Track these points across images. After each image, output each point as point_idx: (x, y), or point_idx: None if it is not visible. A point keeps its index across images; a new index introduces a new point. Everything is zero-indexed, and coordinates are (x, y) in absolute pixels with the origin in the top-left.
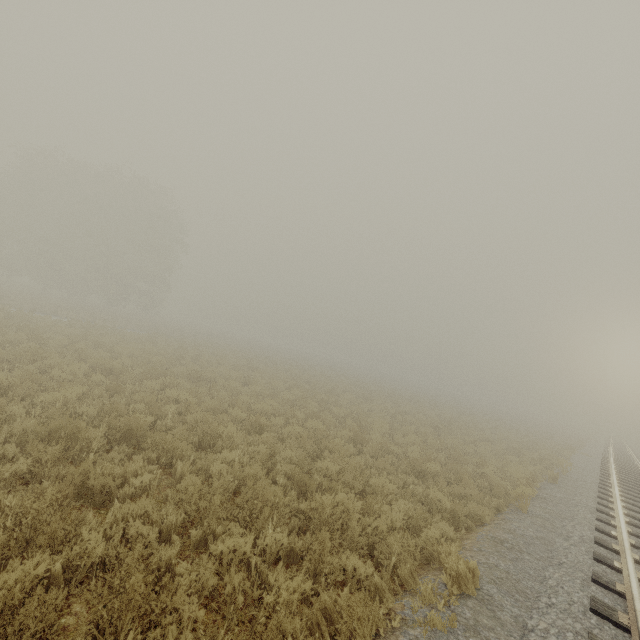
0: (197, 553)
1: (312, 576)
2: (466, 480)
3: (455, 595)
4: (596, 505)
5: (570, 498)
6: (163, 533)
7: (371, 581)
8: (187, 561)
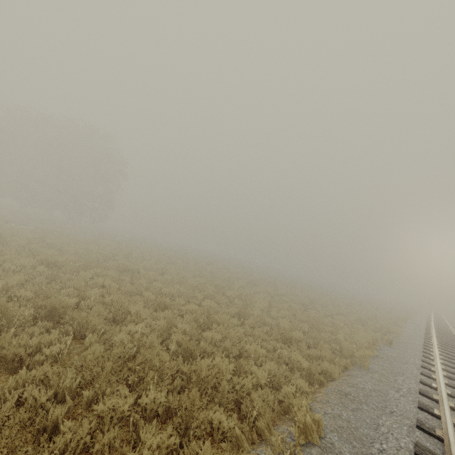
0: (89, 411)
1: (184, 429)
2: (322, 345)
3: (302, 444)
4: (421, 362)
5: (401, 357)
6: (60, 394)
7: (233, 433)
8: (78, 418)
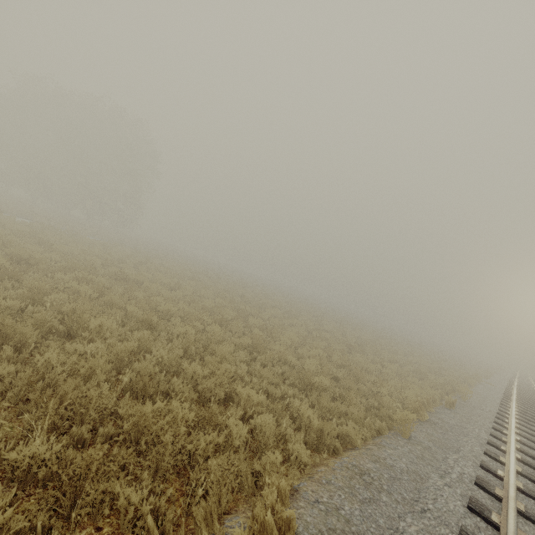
0: None
1: (70, 506)
2: (352, 398)
3: None
4: (488, 436)
5: (462, 426)
6: None
7: (146, 521)
8: None
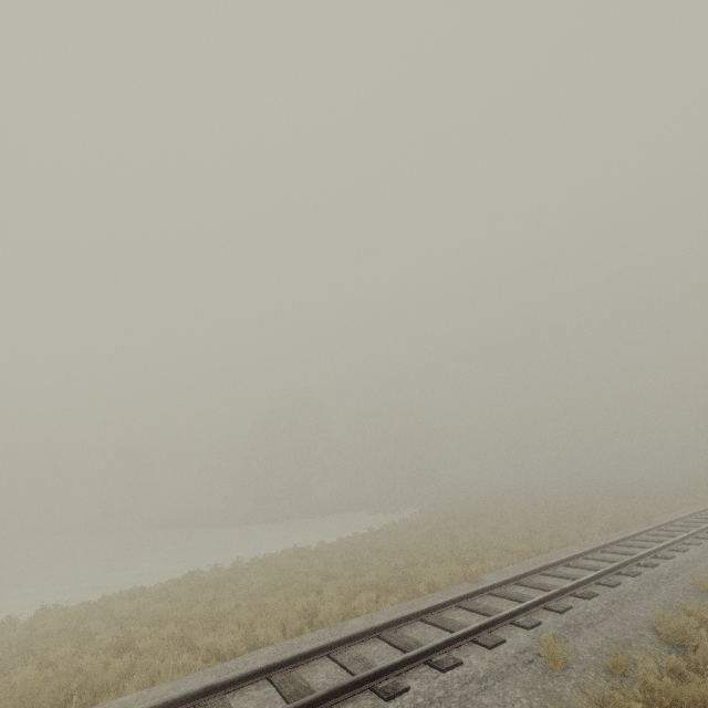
0: None
1: None
2: None
3: None
4: None
5: None
6: None
7: None
8: None
